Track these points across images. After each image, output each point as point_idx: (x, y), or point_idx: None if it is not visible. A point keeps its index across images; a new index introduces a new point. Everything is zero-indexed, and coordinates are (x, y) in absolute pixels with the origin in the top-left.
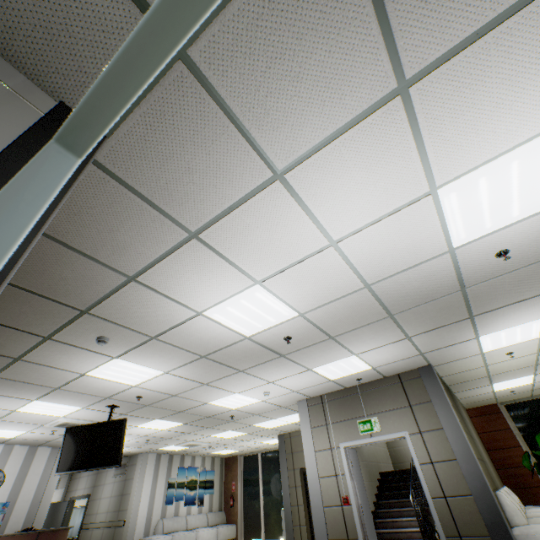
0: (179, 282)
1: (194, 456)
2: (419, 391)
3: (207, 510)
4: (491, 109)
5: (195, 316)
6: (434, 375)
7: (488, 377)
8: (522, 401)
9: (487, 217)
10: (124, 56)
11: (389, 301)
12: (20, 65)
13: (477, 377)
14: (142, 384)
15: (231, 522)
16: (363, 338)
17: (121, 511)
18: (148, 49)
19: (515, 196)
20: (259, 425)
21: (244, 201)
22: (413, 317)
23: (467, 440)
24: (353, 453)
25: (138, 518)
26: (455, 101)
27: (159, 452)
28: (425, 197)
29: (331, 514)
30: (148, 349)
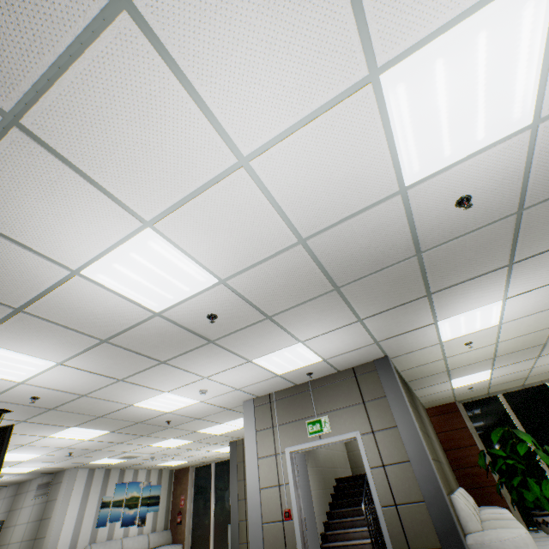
0: (21, 214)
1: (137, 470)
2: (374, 386)
3: (150, 529)
4: None
5: (71, 278)
6: (390, 367)
7: (447, 372)
8: (479, 398)
9: (446, 137)
10: None
11: (332, 267)
12: None
13: (436, 372)
14: (31, 380)
15: (177, 542)
16: (307, 320)
17: (37, 539)
18: None
19: (480, 102)
20: (205, 431)
21: (79, 54)
22: (363, 292)
23: (422, 438)
24: (301, 459)
25: (59, 546)
26: None
27: (92, 467)
28: (364, 86)
29: (270, 531)
30: (18, 328)
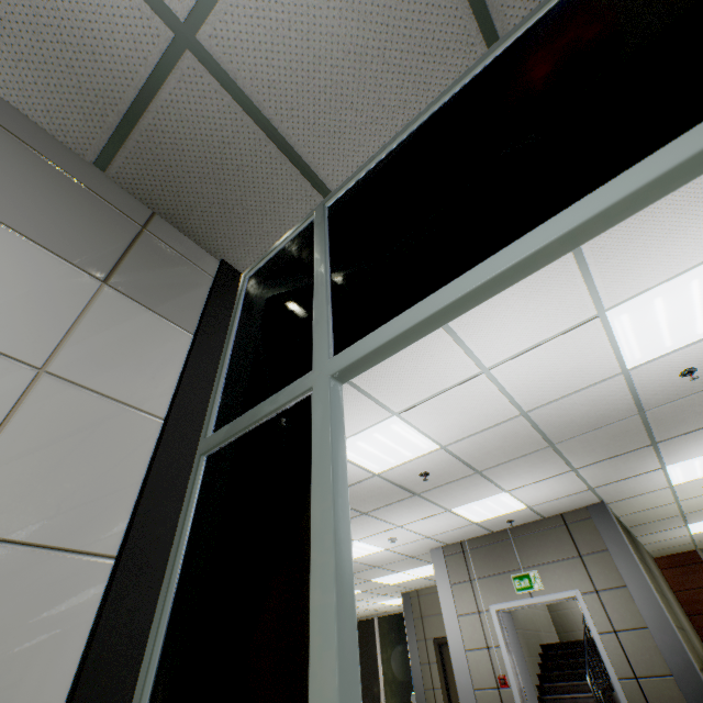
0: None
1: None
2: (591, 537)
3: None
4: (663, 235)
5: None
6: (608, 515)
7: (681, 516)
8: None
9: (666, 335)
10: (403, 334)
11: (549, 429)
12: (192, 233)
13: (667, 516)
14: None
15: None
16: (516, 472)
17: None
18: (421, 329)
19: (698, 313)
20: (378, 580)
21: None
22: (579, 446)
23: (660, 601)
24: (507, 618)
25: None
26: (622, 231)
27: None
28: (592, 319)
29: (484, 699)
30: None
